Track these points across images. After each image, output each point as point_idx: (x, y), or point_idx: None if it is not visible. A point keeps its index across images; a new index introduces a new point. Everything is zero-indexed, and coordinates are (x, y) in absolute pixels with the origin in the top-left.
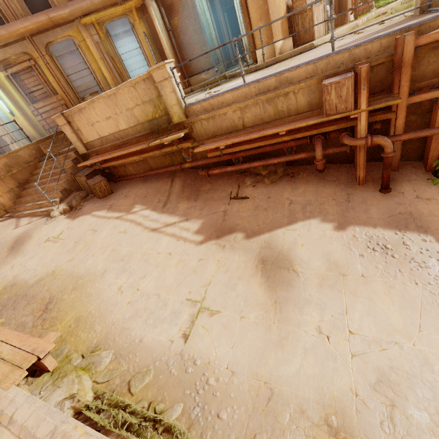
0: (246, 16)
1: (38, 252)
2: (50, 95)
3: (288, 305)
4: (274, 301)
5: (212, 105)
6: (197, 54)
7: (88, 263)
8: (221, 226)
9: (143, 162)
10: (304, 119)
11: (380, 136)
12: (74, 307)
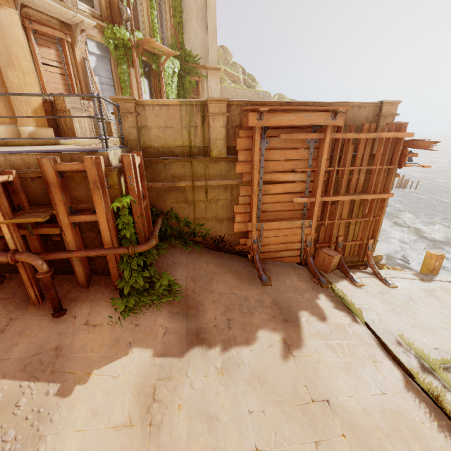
0: None
1: None
2: None
3: None
4: None
5: None
6: None
7: None
8: None
9: None
10: None
11: (25, 254)
12: None
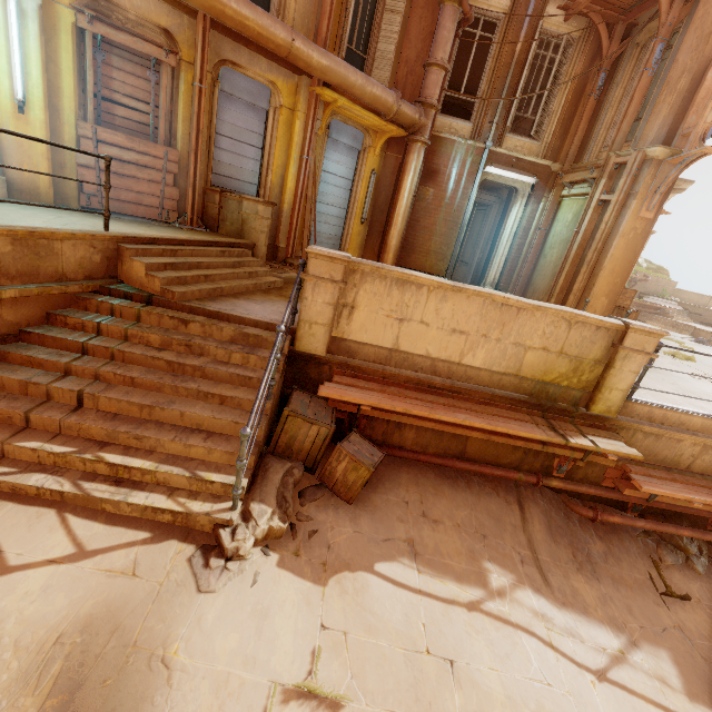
0: (586, 278)
1: None
2: (151, 136)
3: None
4: None
5: (666, 418)
6: (429, 247)
7: None
8: None
9: (455, 438)
10: None
11: None
12: None
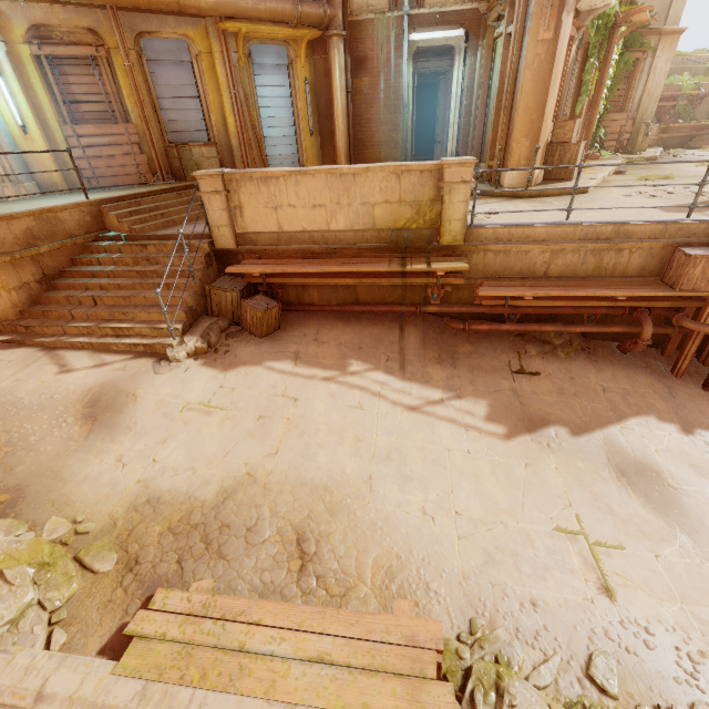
0: (506, 124)
1: (173, 432)
2: (112, 119)
3: (699, 536)
4: (678, 531)
5: (512, 235)
6: (379, 138)
7: (323, 462)
8: (524, 413)
9: (347, 289)
10: (639, 285)
11: None
12: (363, 548)
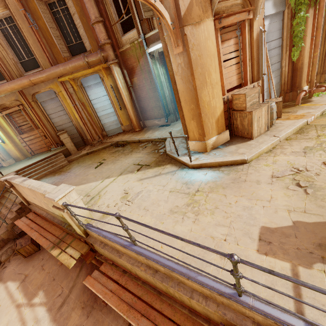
0: (180, 110)
1: None
2: (34, 128)
3: None
4: None
5: (107, 242)
6: (151, 106)
7: None
8: None
9: None
10: None
11: None
12: None
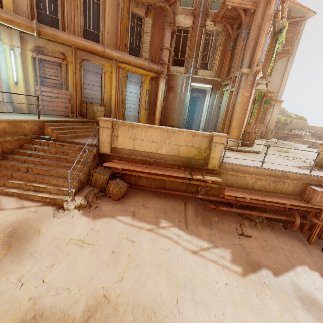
0: (229, 122)
1: (59, 259)
2: (60, 87)
3: None
4: None
5: (239, 168)
6: (173, 116)
7: (149, 288)
8: (248, 260)
9: (160, 181)
10: (293, 199)
11: None
12: None
